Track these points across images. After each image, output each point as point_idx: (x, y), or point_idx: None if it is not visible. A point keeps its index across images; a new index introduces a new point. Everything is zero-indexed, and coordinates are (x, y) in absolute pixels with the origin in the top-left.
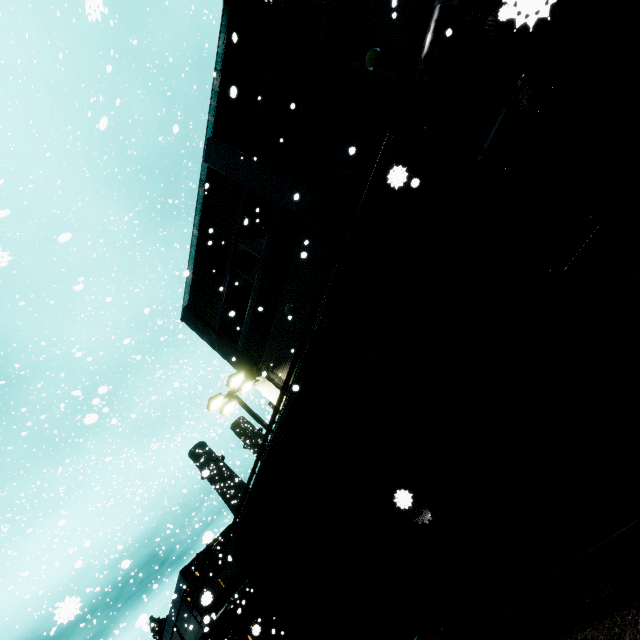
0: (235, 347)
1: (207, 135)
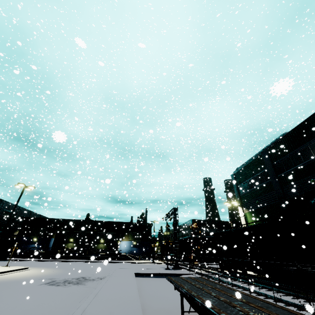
0: (239, 194)
1: (266, 149)
